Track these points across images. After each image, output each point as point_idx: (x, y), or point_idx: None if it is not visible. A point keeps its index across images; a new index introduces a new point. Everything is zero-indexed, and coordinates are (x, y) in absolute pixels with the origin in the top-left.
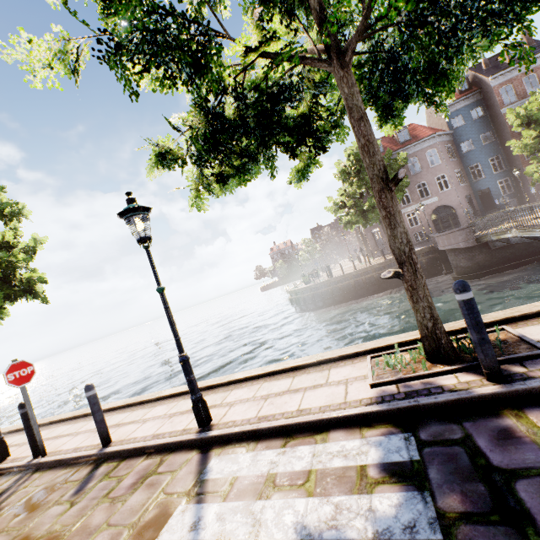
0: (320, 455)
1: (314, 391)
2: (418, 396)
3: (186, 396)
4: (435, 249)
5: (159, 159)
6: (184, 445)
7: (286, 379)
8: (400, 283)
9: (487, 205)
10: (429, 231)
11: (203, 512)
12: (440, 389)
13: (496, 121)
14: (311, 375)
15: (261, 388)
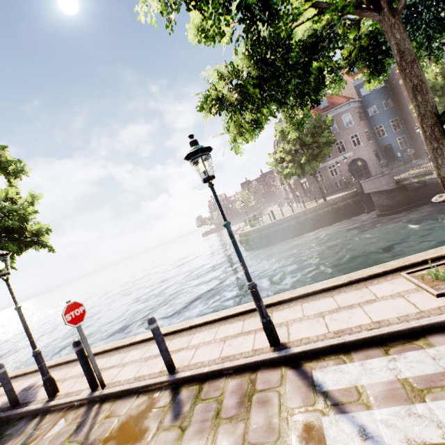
0: (441, 357)
1: (371, 305)
2: None
3: (221, 322)
4: (358, 193)
5: (219, 103)
6: (265, 364)
7: (325, 299)
8: (331, 221)
9: (389, 157)
10: (347, 180)
11: (360, 421)
12: None
13: (395, 90)
14: (351, 293)
15: (304, 308)
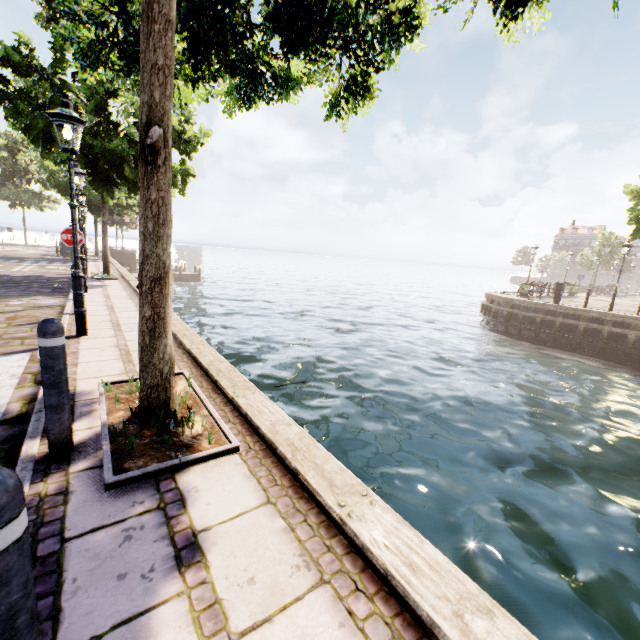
0: None
1: (117, 362)
2: None
3: None
4: None
5: (77, 57)
6: None
7: None
8: None
9: None
10: None
11: None
12: None
13: None
14: None
15: None
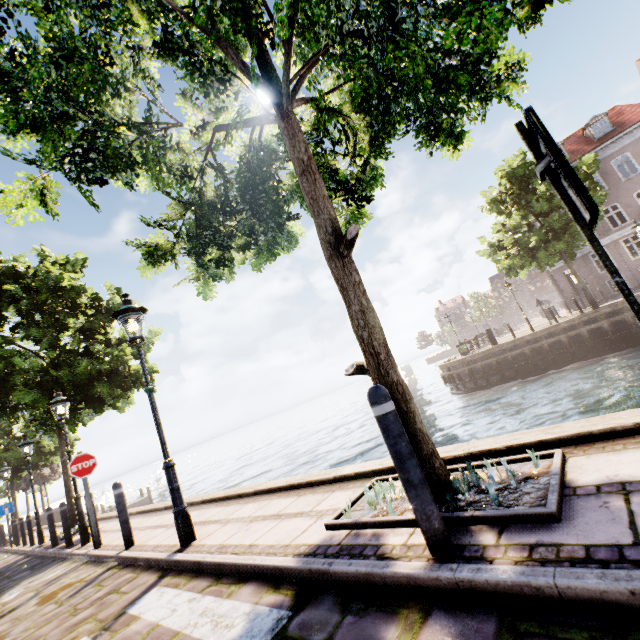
0: (206, 614)
1: (289, 520)
2: (345, 555)
3: (220, 502)
4: None
5: (146, 258)
6: (159, 564)
7: (292, 497)
8: (610, 347)
9: None
10: None
11: None
12: (374, 550)
13: None
14: (313, 496)
15: (265, 506)
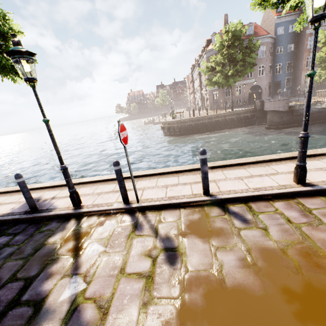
0: None
1: None
2: None
3: (220, 169)
4: (256, 110)
5: None
6: (300, 194)
7: (313, 161)
8: (232, 126)
9: (276, 91)
10: (245, 100)
11: None
12: None
13: (300, 38)
14: None
15: None
